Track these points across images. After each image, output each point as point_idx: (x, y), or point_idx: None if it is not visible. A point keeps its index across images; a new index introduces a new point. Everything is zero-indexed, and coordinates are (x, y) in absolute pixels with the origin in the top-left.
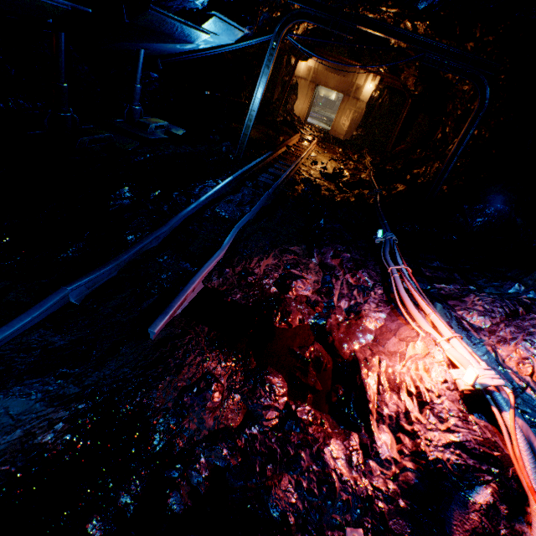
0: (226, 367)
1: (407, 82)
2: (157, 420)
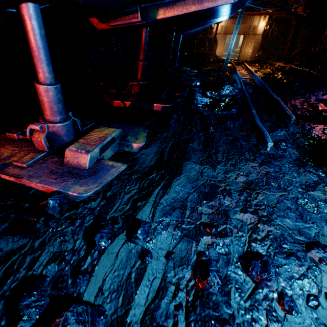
0: (326, 127)
1: (297, 11)
2: (324, 137)
